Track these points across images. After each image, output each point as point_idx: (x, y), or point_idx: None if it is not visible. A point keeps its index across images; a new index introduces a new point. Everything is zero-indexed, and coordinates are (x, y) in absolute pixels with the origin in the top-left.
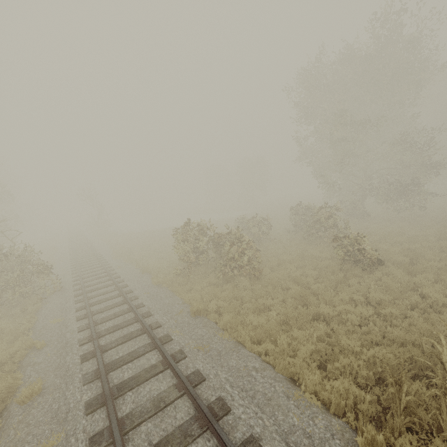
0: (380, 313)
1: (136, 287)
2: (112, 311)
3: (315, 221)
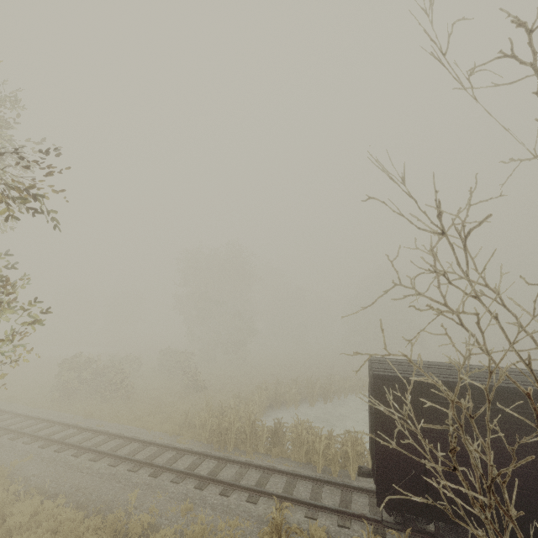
0: (195, 408)
1: (14, 409)
2: (7, 422)
3: (176, 362)
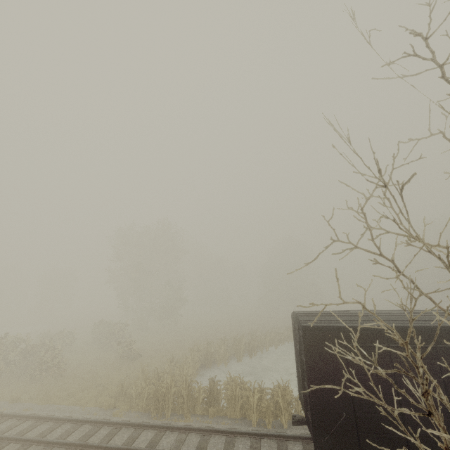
0: (131, 377)
1: None
2: None
3: (110, 334)
